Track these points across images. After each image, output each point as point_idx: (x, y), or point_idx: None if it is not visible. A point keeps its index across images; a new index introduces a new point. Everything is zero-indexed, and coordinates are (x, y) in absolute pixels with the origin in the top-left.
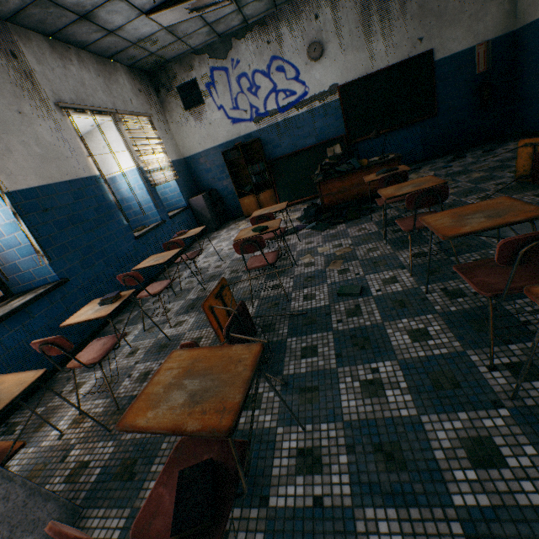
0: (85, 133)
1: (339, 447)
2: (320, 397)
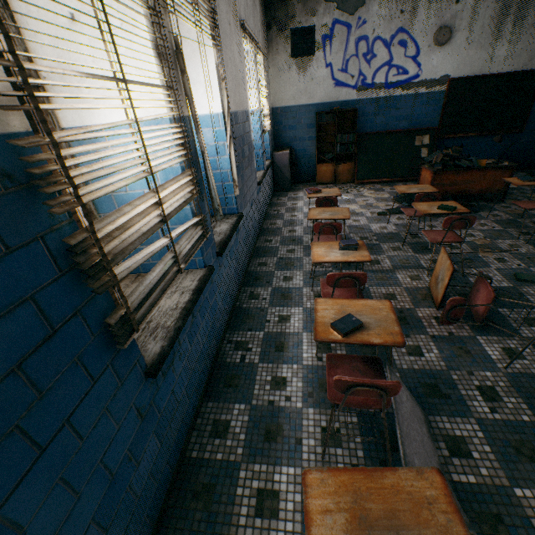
0: None
1: None
2: None
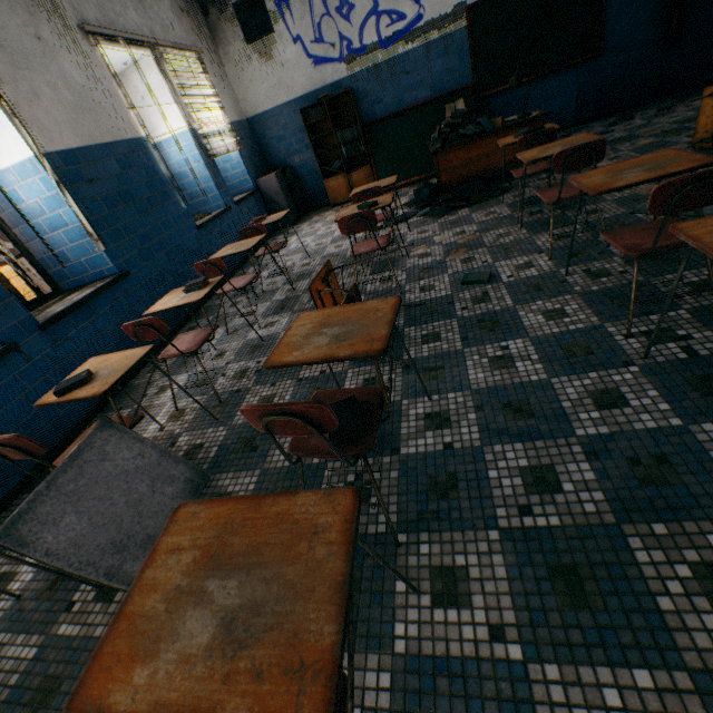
0: (115, 76)
1: (468, 409)
2: (446, 374)
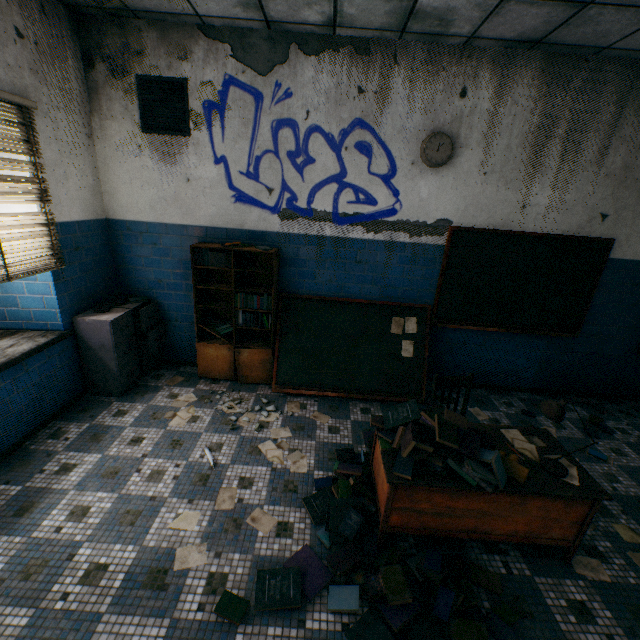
0: None
1: None
2: None
